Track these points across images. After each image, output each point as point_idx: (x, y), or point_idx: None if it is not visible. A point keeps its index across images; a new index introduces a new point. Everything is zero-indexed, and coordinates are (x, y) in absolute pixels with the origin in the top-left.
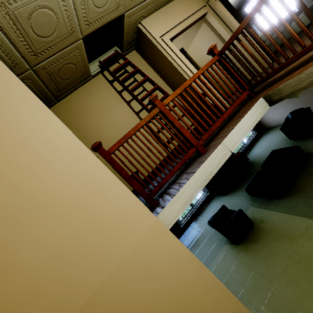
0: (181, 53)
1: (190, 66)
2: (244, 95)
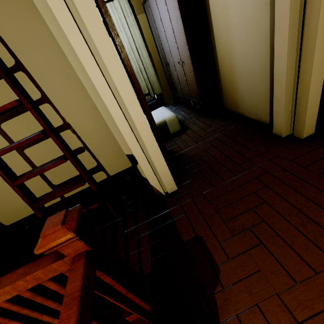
0: (103, 25)
1: (123, 83)
2: (131, 318)
